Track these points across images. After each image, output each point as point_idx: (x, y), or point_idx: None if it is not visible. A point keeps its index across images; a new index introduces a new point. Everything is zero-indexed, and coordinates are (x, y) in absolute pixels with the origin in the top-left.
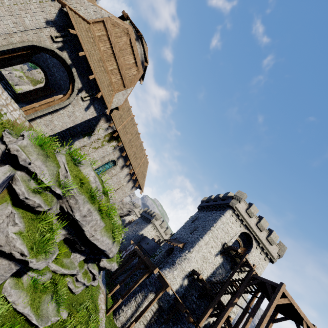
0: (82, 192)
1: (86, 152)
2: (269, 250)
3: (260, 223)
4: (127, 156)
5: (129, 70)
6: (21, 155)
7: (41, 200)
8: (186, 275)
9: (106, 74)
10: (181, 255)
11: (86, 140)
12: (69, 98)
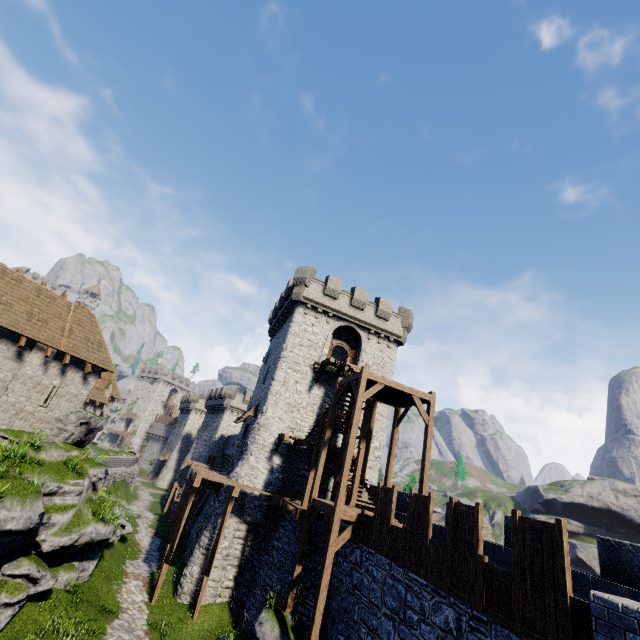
0: None
1: None
2: (388, 331)
3: (354, 298)
4: (8, 329)
5: None
6: None
7: None
8: (272, 451)
9: None
10: (253, 428)
11: None
12: None
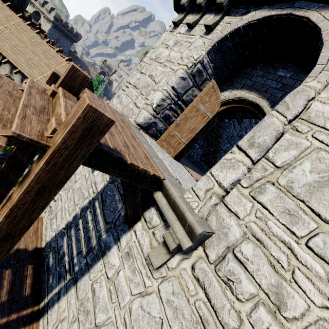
0: None
1: None
2: None
3: None
4: (11, 62)
5: None
6: None
7: None
8: None
9: None
10: None
11: None
12: None
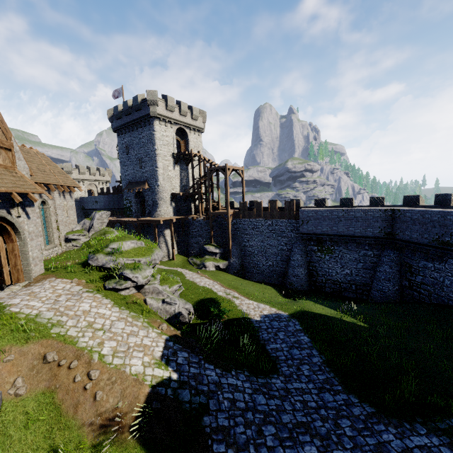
0: (149, 255)
1: None
2: (198, 127)
3: (182, 110)
4: (46, 184)
5: None
6: (149, 278)
7: (157, 276)
8: (171, 201)
9: None
10: (156, 194)
11: None
12: (19, 231)
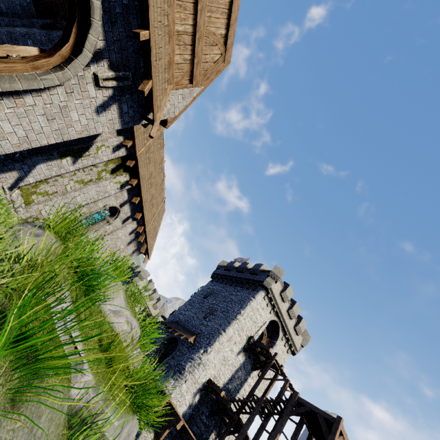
0: (120, 405)
1: (60, 188)
2: (294, 342)
3: (292, 309)
4: (142, 204)
5: (209, 49)
6: None
7: None
8: (199, 389)
9: (167, 37)
10: (193, 358)
11: (66, 165)
12: (64, 68)
